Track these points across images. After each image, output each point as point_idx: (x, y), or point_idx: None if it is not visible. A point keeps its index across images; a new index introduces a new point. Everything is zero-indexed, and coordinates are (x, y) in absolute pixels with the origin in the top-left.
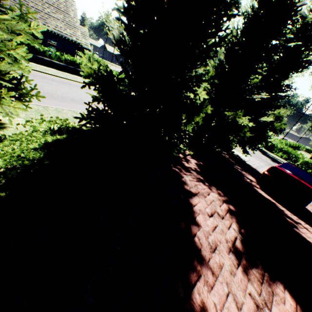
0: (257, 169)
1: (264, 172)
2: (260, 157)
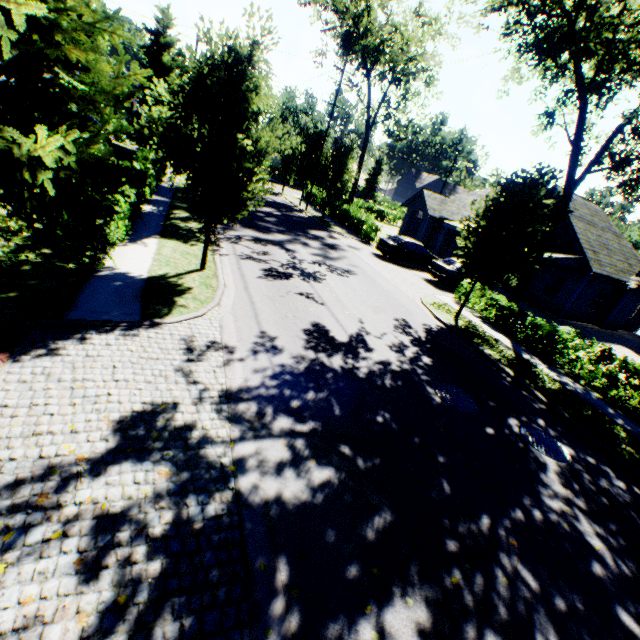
0: None
1: None
2: None
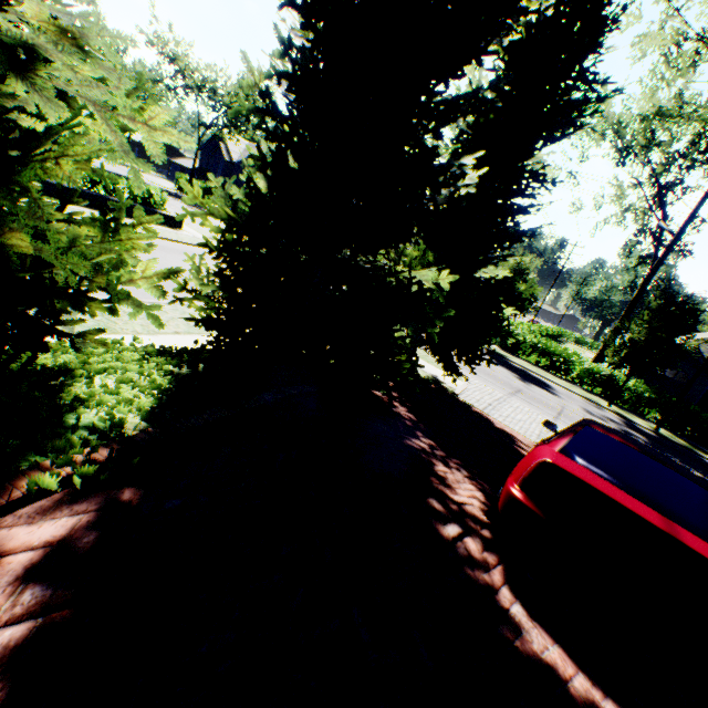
0: (488, 414)
1: (514, 490)
2: (492, 374)
